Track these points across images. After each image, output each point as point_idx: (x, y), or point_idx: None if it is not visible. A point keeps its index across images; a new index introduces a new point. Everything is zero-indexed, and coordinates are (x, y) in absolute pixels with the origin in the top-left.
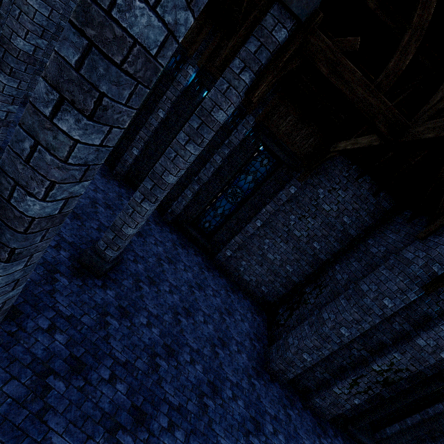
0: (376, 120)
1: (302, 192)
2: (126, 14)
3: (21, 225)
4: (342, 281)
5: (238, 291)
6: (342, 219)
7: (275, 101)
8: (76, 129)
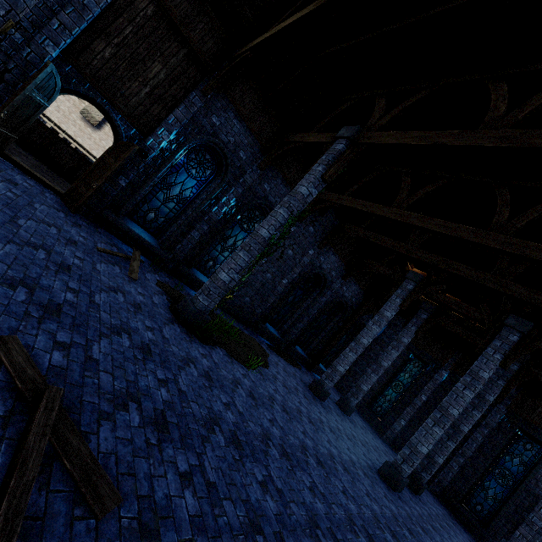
0: None
1: None
2: (481, 374)
3: (450, 416)
4: None
5: None
6: None
7: (519, 396)
8: (469, 393)
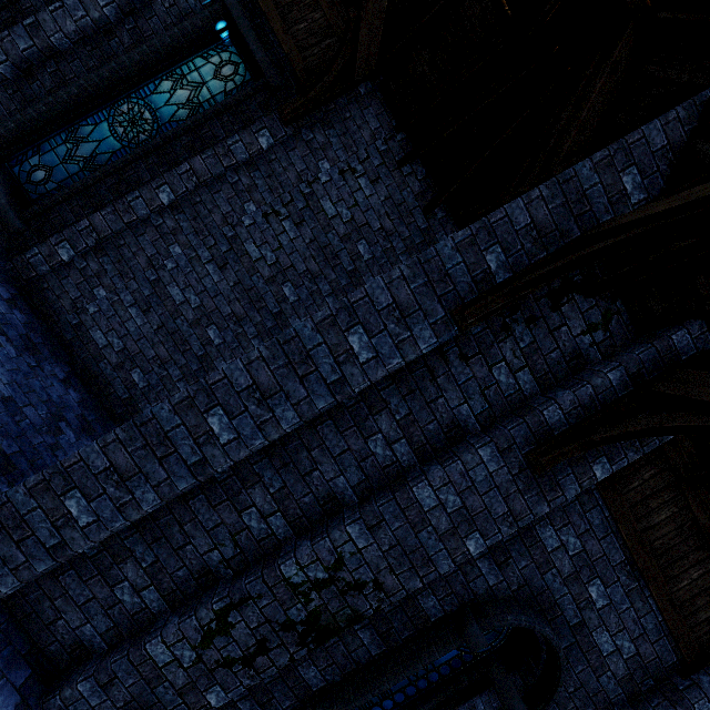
0: None
1: (286, 155)
2: None
3: None
4: None
5: (57, 362)
6: (355, 246)
7: None
8: None
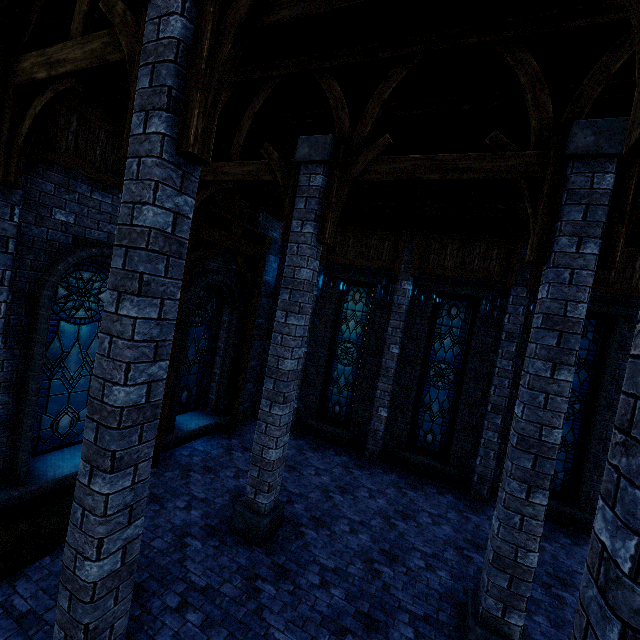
0: None
1: None
2: None
3: None
4: None
5: None
6: None
7: None
8: None
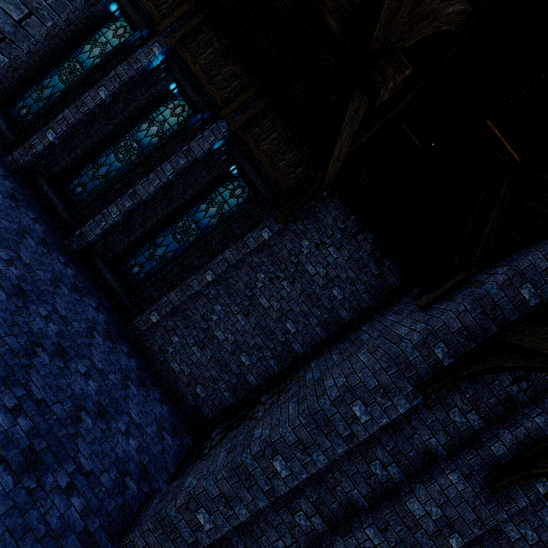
0: (323, 7)
1: (280, 240)
2: None
3: None
4: (310, 381)
5: (155, 387)
6: (331, 291)
7: (258, 108)
8: None
